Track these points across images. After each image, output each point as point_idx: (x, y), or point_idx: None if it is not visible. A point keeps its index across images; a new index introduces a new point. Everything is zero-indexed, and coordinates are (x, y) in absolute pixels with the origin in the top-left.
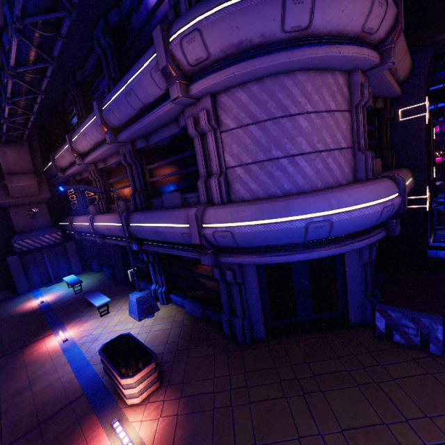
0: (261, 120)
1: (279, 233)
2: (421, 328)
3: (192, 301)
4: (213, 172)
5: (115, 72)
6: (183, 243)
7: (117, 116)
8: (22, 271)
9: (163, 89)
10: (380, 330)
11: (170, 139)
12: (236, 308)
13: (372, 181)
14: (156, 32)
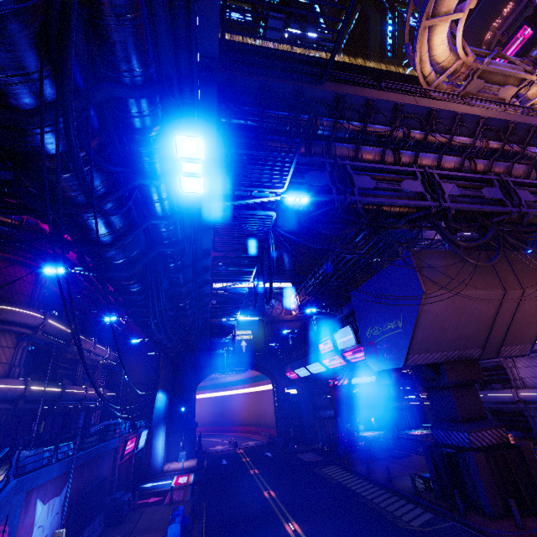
0: (530, 366)
1: None
2: None
3: (515, 431)
4: (516, 378)
5: None
6: (508, 402)
7: None
8: (399, 418)
9: None
10: None
11: (493, 366)
12: None
13: None
14: None
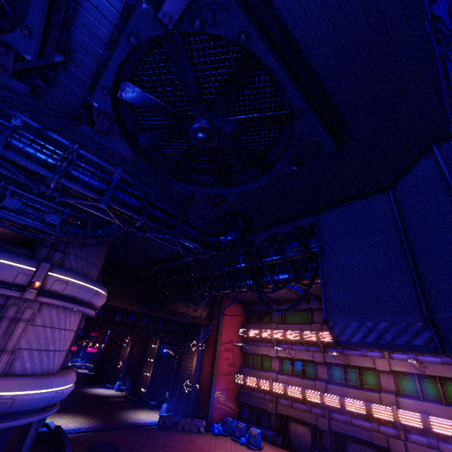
0: (55, 327)
1: (42, 400)
2: None
3: None
4: (6, 348)
5: None
6: None
7: None
8: None
9: (15, 282)
10: None
11: None
12: None
13: (71, 370)
14: (46, 264)
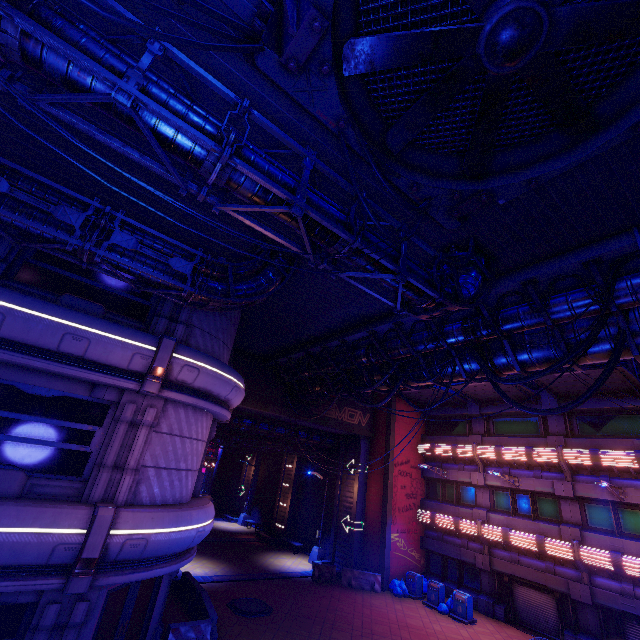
0: (185, 436)
1: (181, 541)
2: (199, 635)
3: None
4: (127, 465)
5: (7, 254)
6: (7, 566)
7: (4, 327)
8: None
9: (130, 368)
10: None
11: (58, 394)
12: None
13: (206, 499)
14: (168, 341)
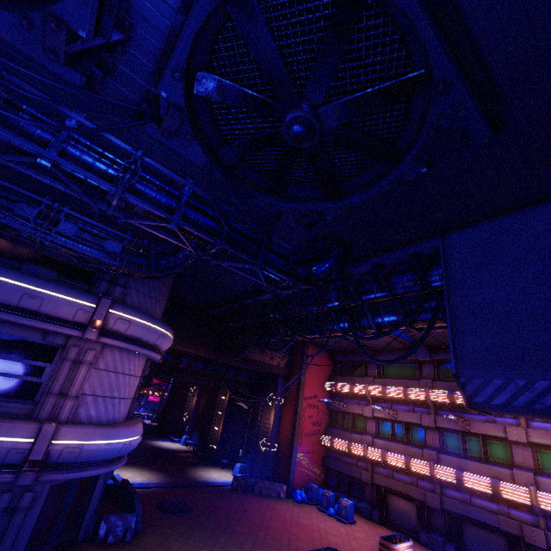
0: (119, 372)
1: (109, 451)
2: (126, 524)
3: None
4: (69, 393)
5: None
6: None
7: None
8: None
9: (75, 320)
10: (101, 537)
11: (18, 339)
12: (5, 544)
13: (138, 421)
14: (106, 300)
